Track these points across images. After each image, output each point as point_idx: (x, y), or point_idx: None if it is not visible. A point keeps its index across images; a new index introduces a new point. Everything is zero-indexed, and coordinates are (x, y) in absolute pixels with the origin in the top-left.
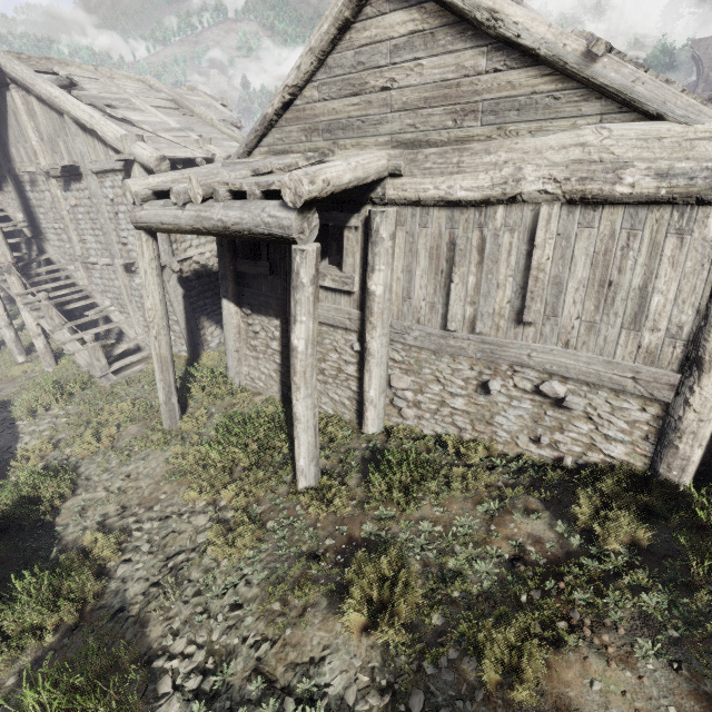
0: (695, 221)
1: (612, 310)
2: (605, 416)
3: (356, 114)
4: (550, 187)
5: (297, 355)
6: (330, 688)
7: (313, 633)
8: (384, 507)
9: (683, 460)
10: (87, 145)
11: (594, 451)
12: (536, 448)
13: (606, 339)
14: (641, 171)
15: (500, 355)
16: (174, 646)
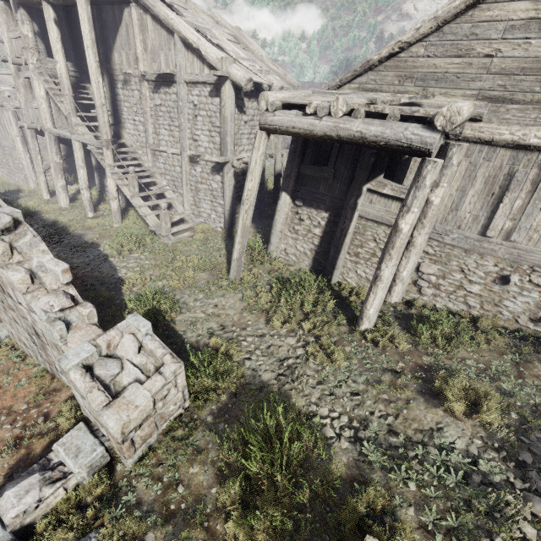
0: None
1: None
2: None
3: (454, 70)
4: None
5: (400, 235)
6: (456, 444)
7: (423, 414)
8: (431, 349)
9: None
10: (186, 60)
11: None
12: (533, 326)
13: None
14: None
15: (525, 258)
16: (320, 412)
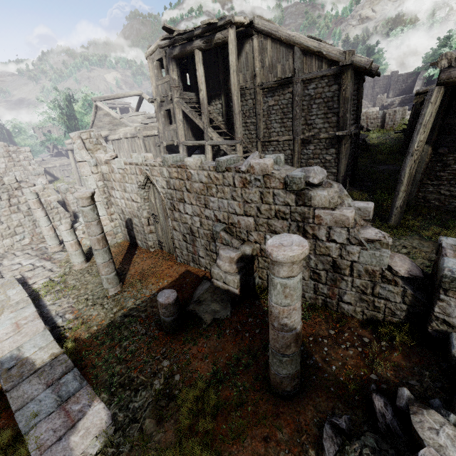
0: None
1: None
2: None
3: None
4: None
5: None
6: None
7: None
8: None
9: None
10: (303, 64)
11: None
12: None
13: None
14: None
15: None
16: None
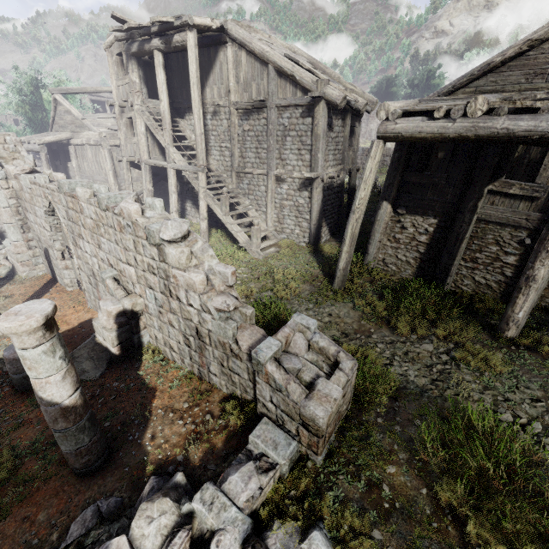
0: None
1: None
2: None
3: None
4: None
5: None
6: None
7: None
8: None
9: None
10: (278, 86)
11: None
12: None
13: None
14: None
15: None
16: (502, 417)
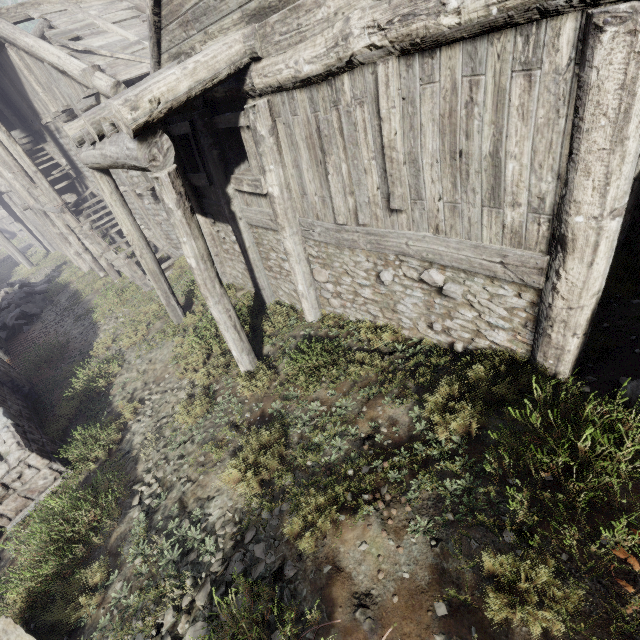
0: (544, 46)
1: (469, 187)
2: (485, 303)
3: None
4: (375, 39)
5: (194, 271)
6: (211, 517)
7: (214, 480)
8: (294, 389)
9: (557, 349)
10: (69, 86)
11: (480, 337)
12: (434, 334)
13: (471, 221)
14: None
15: (384, 245)
16: (146, 478)
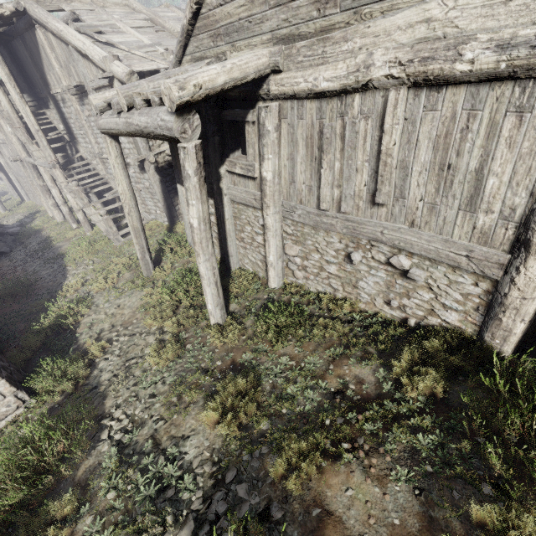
0: None
1: (450, 193)
2: (443, 288)
3: (244, 15)
4: (395, 71)
5: (194, 230)
6: (187, 455)
7: (189, 420)
8: (262, 343)
9: (505, 331)
10: (86, 67)
11: (433, 316)
12: (389, 309)
13: (445, 220)
14: (481, 44)
15: (360, 231)
16: (115, 413)
